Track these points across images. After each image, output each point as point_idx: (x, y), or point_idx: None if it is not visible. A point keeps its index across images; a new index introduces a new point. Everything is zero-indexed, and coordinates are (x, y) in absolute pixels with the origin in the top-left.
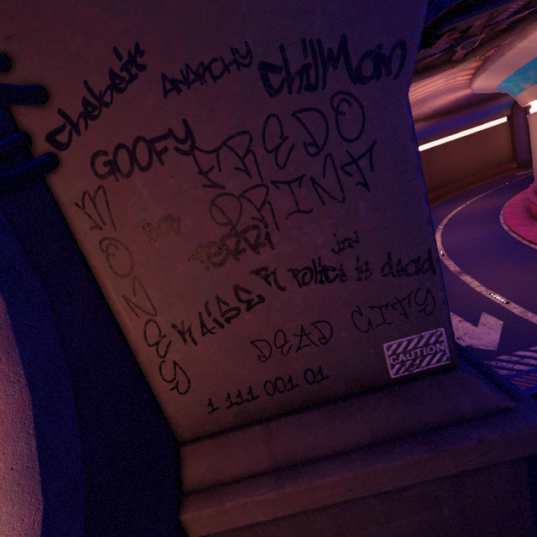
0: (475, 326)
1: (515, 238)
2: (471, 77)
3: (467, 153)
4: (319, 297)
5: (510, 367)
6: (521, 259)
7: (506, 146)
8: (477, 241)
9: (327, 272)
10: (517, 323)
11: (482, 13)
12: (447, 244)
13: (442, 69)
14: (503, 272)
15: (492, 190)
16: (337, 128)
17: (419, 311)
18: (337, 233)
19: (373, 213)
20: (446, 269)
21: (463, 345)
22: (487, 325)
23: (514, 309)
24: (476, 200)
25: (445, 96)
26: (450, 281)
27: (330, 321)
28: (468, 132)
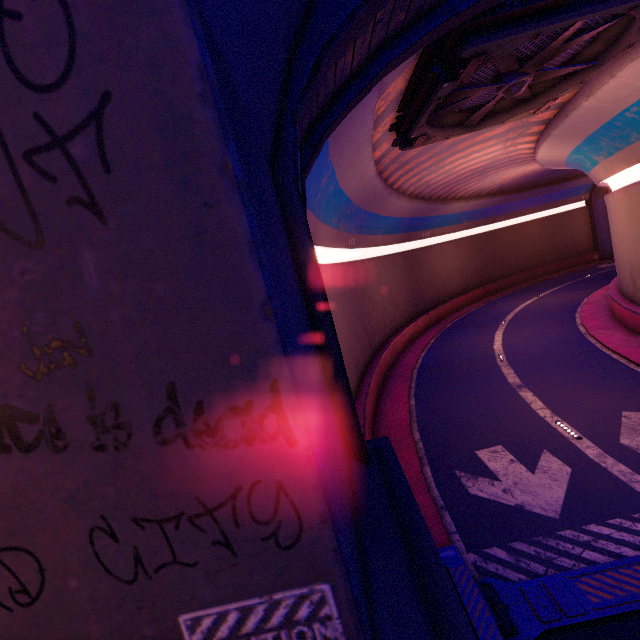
0: (531, 472)
1: (594, 344)
2: (535, 146)
3: (540, 238)
4: (1, 486)
5: (577, 554)
6: (600, 374)
7: (585, 233)
8: (546, 344)
9: (16, 423)
10: (591, 473)
11: (520, 35)
12: (509, 346)
13: (488, 123)
14: (576, 390)
15: (569, 282)
16: (5, 53)
17: (261, 539)
18: (32, 326)
19: (121, 281)
20: (503, 380)
21: (511, 503)
22: (548, 471)
23: (588, 449)
24: (549, 293)
25: (508, 168)
26: (506, 397)
27: (35, 550)
28: (541, 215)
